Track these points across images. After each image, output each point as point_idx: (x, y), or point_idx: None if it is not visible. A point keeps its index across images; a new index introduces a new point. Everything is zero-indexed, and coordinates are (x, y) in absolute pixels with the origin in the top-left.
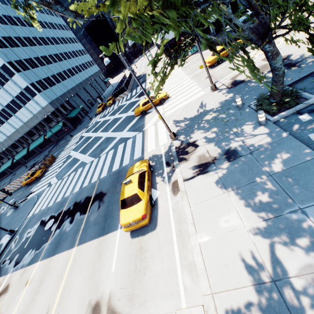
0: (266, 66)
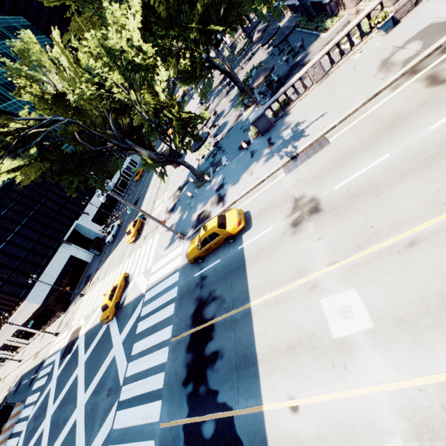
0: (176, 195)
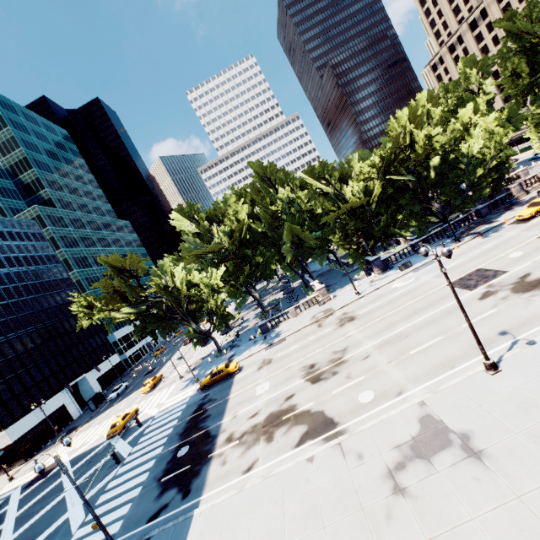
0: (197, 362)
